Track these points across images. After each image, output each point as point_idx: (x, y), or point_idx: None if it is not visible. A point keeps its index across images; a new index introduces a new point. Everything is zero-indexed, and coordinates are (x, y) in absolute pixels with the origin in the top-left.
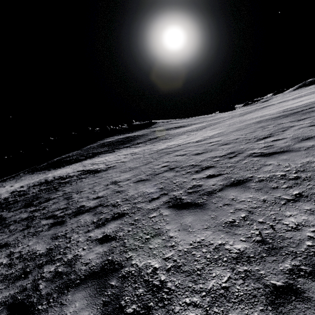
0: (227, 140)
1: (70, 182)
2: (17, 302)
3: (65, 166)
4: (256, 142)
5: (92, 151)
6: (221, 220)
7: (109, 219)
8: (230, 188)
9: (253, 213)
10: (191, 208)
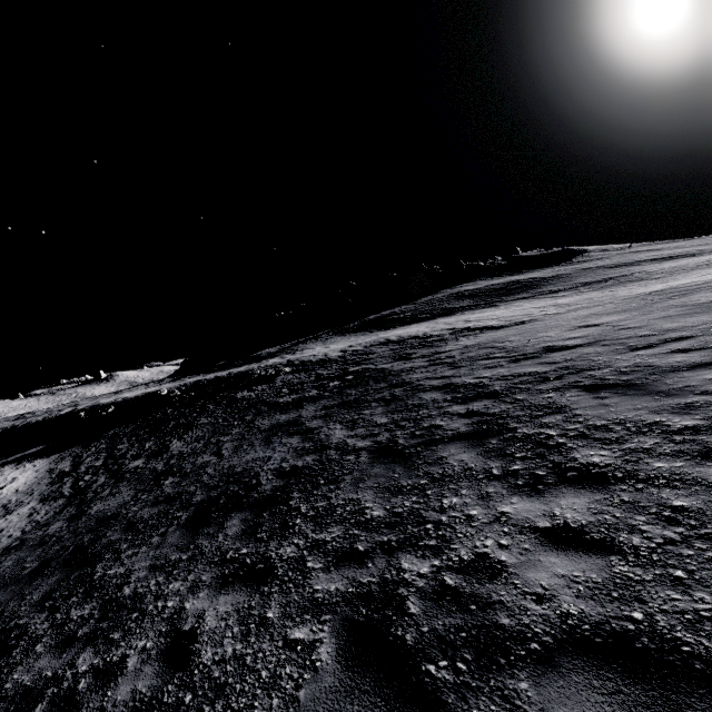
0: None
1: (451, 340)
2: (584, 385)
3: (396, 327)
4: None
5: (440, 306)
6: None
7: (657, 343)
8: None
9: None
10: None
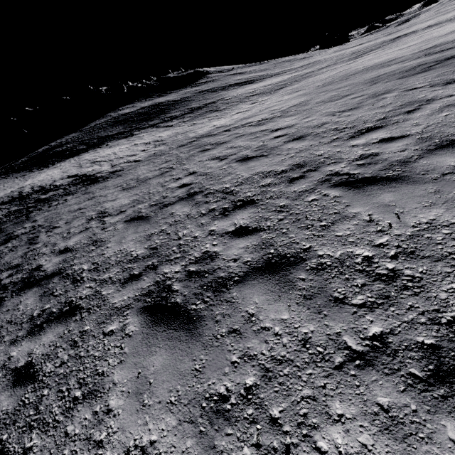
0: (305, 125)
1: (51, 202)
2: None
3: (55, 163)
4: (350, 141)
5: (97, 135)
6: (206, 385)
7: (52, 317)
8: (258, 278)
9: (269, 382)
10: (173, 325)
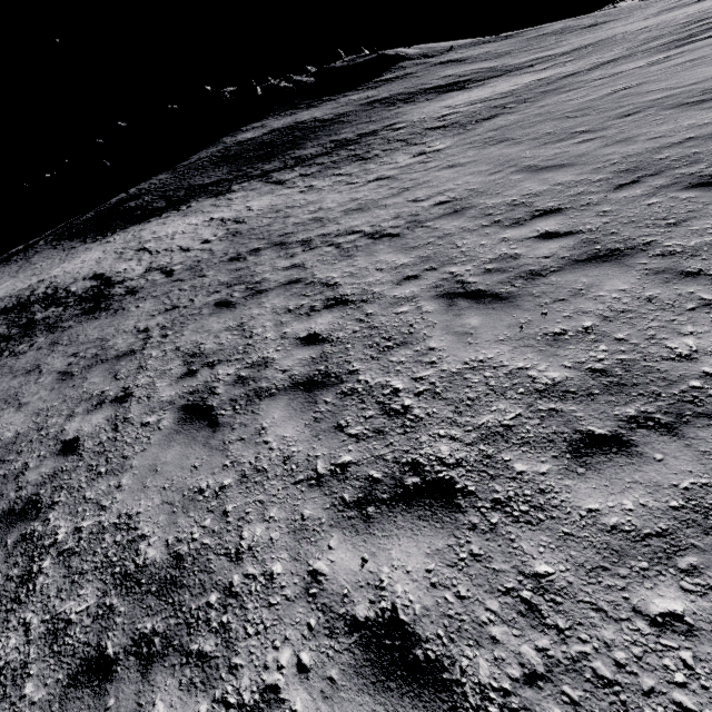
0: (377, 320)
1: (26, 338)
2: None
3: (116, 230)
4: (338, 526)
5: (189, 182)
6: None
7: None
8: None
9: None
10: None
